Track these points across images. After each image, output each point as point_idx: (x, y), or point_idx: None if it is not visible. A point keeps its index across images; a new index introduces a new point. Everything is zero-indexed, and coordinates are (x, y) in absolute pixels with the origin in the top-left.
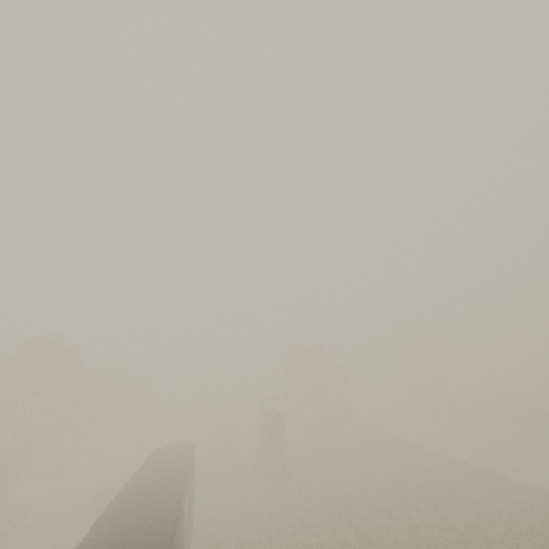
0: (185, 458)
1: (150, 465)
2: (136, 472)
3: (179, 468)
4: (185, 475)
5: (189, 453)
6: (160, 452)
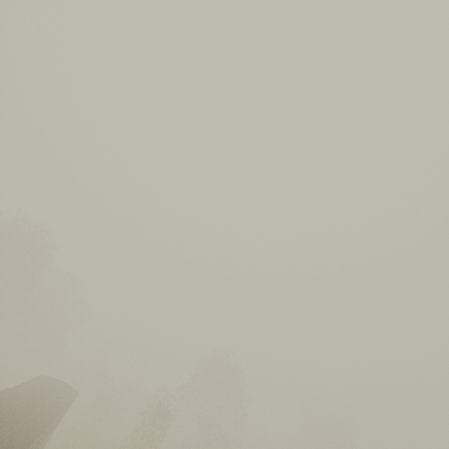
0: (59, 405)
1: (25, 390)
2: (8, 389)
3: (44, 414)
4: (43, 428)
5: (66, 401)
6: (45, 381)
